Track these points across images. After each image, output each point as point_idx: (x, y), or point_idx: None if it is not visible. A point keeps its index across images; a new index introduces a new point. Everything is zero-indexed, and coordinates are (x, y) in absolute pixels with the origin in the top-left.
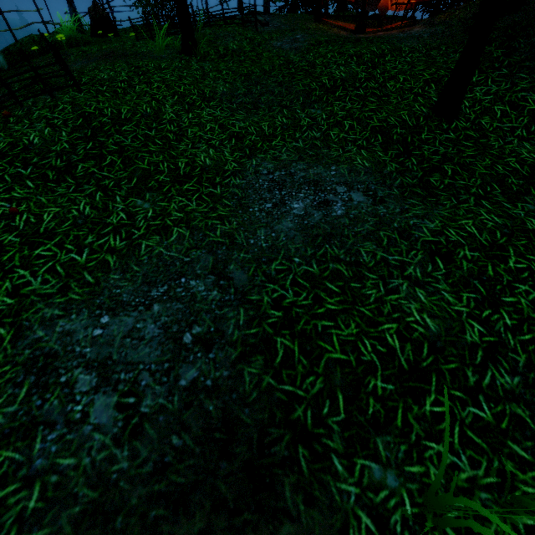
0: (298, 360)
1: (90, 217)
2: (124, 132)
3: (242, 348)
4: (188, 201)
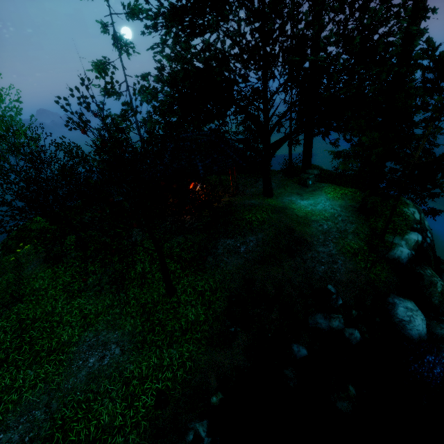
0: (60, 442)
1: (8, 385)
2: (35, 327)
3: (43, 440)
4: (50, 366)
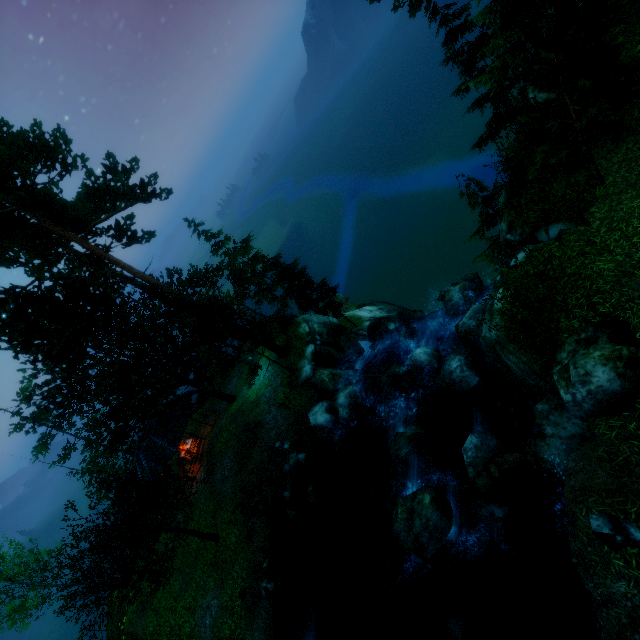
0: None
1: None
2: None
3: None
4: None
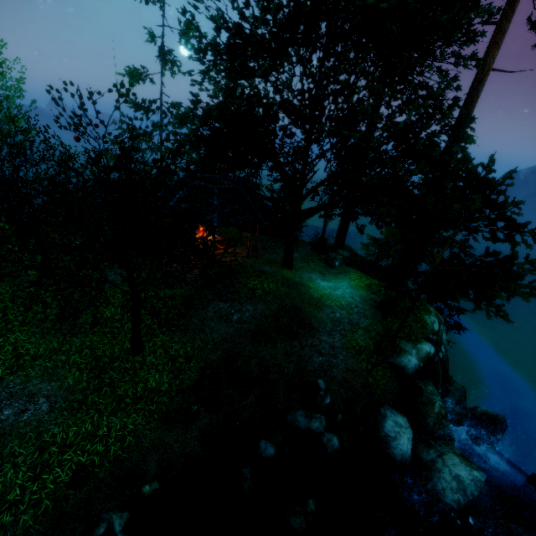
0: None
1: None
2: None
3: None
4: None
